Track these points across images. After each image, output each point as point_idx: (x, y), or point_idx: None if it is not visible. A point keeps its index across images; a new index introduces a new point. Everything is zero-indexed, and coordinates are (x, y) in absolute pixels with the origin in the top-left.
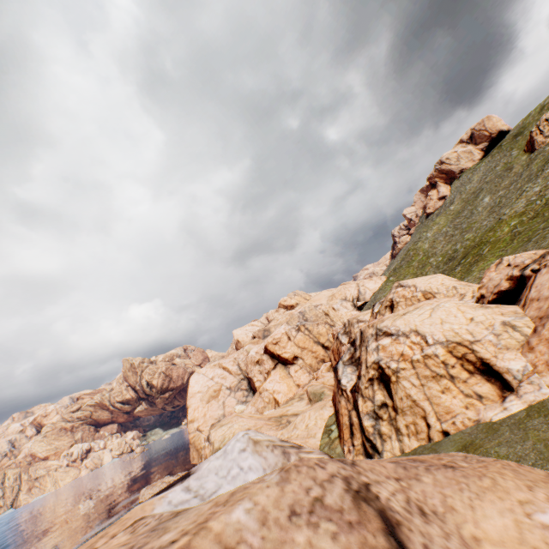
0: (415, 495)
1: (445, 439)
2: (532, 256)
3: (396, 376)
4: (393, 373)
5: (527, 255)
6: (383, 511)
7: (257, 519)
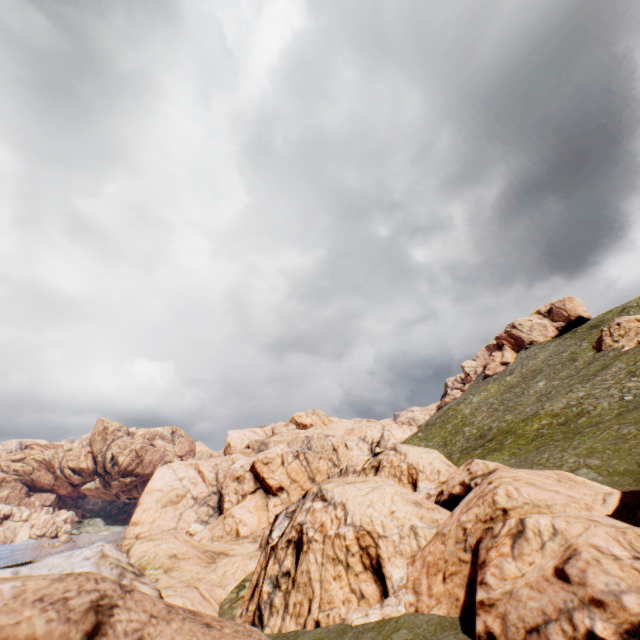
0: (153, 630)
1: (313, 630)
2: (484, 468)
3: (308, 545)
4: (307, 541)
5: (482, 465)
6: (103, 623)
7: (15, 593)
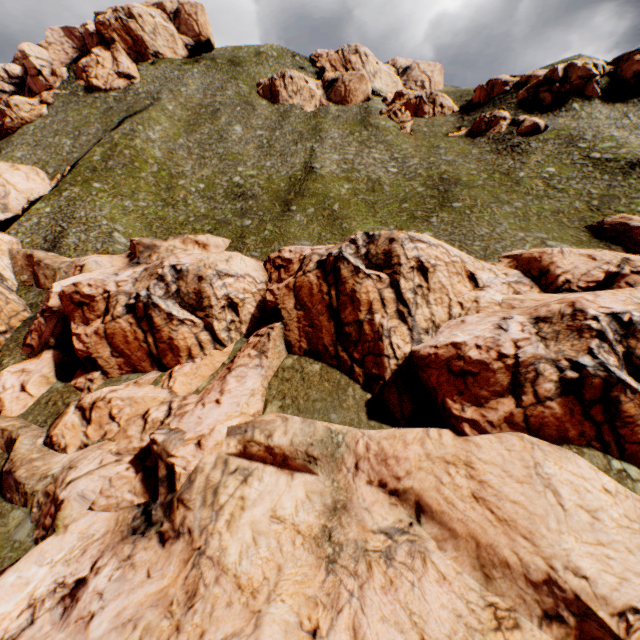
0: None
1: None
2: (614, 258)
3: None
4: None
5: (610, 256)
6: None
7: None
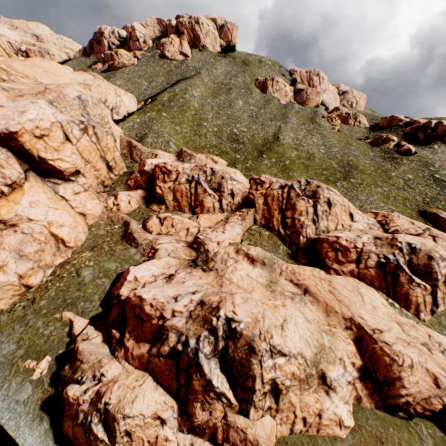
0: None
1: None
2: (423, 226)
3: None
4: None
5: (421, 224)
6: None
7: None
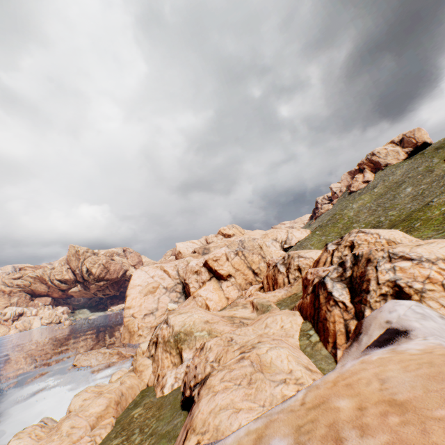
0: None
1: None
2: None
3: (420, 295)
4: (416, 292)
5: None
6: None
7: None
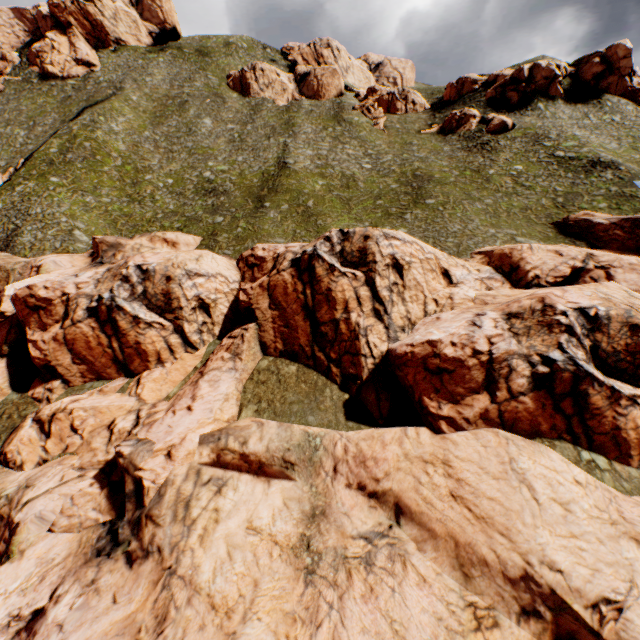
0: None
1: None
2: (580, 253)
3: None
4: None
5: (575, 251)
6: None
7: None
